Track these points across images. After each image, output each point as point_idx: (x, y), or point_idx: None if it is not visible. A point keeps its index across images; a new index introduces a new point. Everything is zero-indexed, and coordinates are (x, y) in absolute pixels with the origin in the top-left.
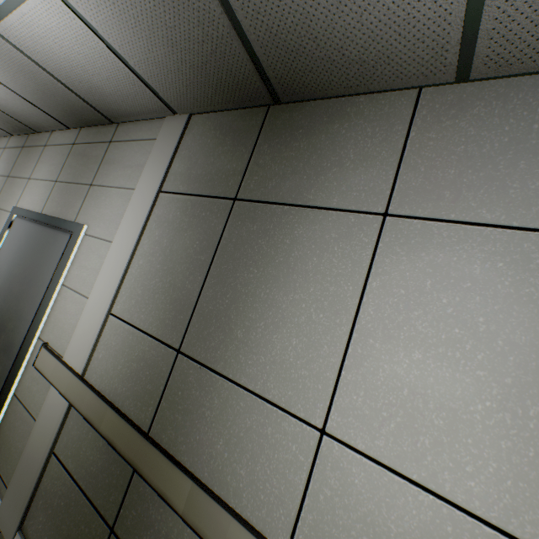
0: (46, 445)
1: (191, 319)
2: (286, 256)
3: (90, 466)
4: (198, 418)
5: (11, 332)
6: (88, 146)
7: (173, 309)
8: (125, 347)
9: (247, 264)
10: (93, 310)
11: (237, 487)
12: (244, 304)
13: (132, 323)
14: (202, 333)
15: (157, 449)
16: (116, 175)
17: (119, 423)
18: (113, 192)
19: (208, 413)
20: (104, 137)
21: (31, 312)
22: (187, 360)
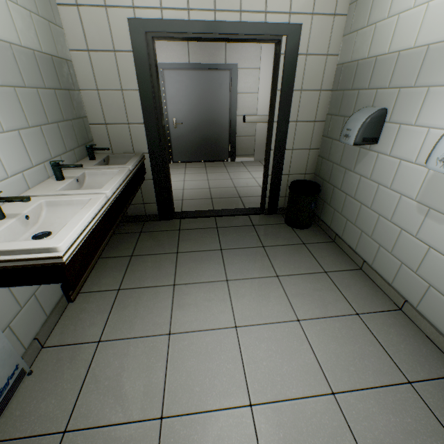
0: (264, 137)
1: None
2: None
3: None
4: None
5: (217, 121)
6: None
7: None
8: None
9: None
10: (263, 96)
11: None
12: None
13: None
14: None
15: None
16: None
17: None
18: (245, 45)
19: None
20: None
21: (226, 110)
22: None
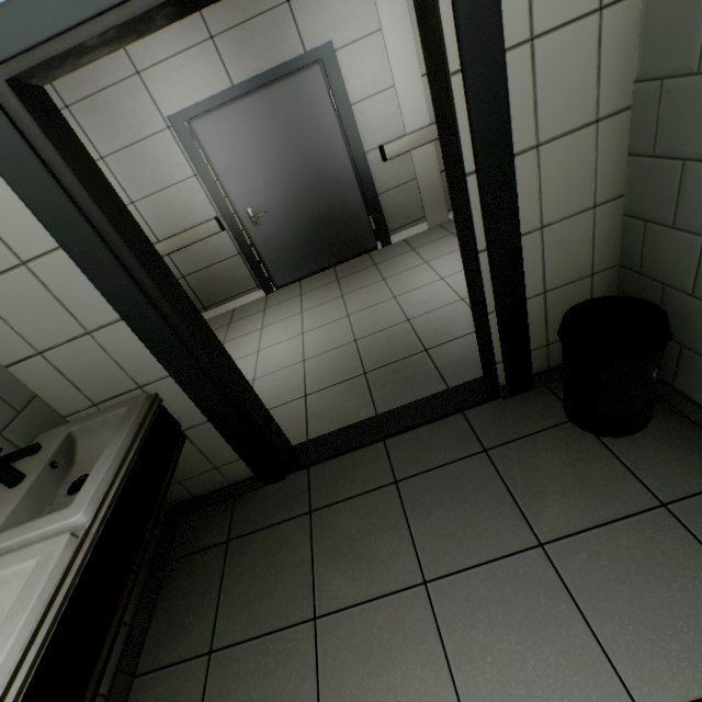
0: (435, 173)
1: None
2: None
3: None
4: None
5: (331, 181)
6: None
7: None
8: None
9: None
10: (408, 87)
11: None
12: None
13: None
14: None
15: None
16: None
17: None
18: None
19: None
20: None
21: (339, 151)
22: None
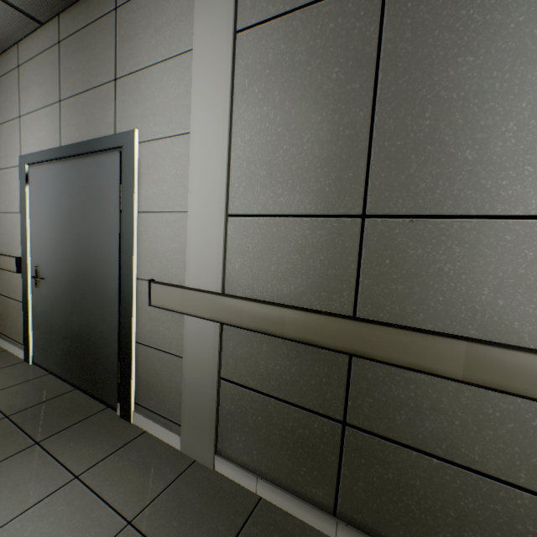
0: (210, 373)
1: (369, 171)
2: (531, 9)
3: (280, 375)
4: (432, 279)
5: (97, 286)
6: (83, 32)
7: (329, 172)
8: (270, 243)
9: (448, 58)
10: (202, 220)
11: (536, 330)
12: (464, 113)
13: (269, 214)
14: (397, 181)
15: (388, 326)
16: (149, 48)
17: (310, 319)
18: (155, 72)
19: (448, 268)
20: (101, 8)
21: (112, 257)
22: (383, 222)
